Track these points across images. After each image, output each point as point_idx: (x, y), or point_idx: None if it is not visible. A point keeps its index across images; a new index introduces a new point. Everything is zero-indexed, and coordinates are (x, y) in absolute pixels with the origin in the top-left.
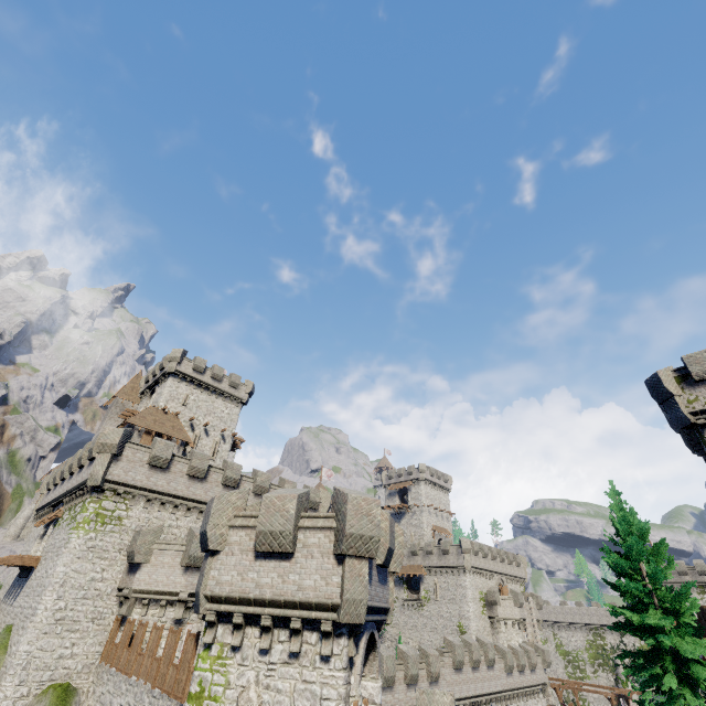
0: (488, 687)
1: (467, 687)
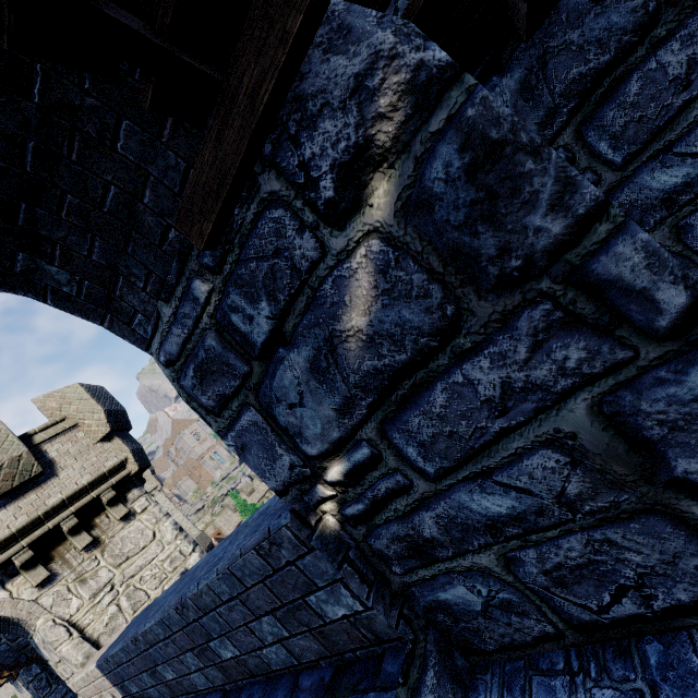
0: None
1: None
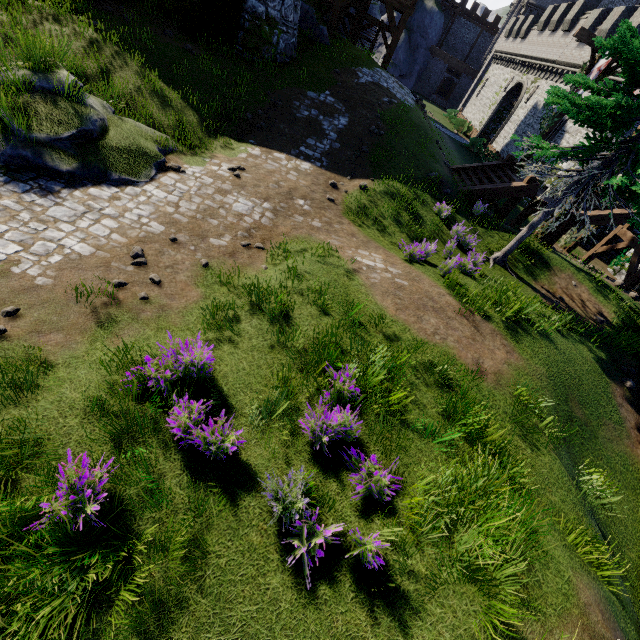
0: (547, 54)
1: (534, 49)
